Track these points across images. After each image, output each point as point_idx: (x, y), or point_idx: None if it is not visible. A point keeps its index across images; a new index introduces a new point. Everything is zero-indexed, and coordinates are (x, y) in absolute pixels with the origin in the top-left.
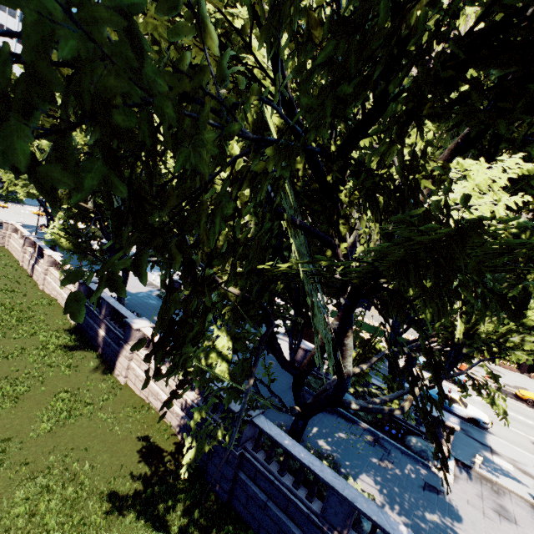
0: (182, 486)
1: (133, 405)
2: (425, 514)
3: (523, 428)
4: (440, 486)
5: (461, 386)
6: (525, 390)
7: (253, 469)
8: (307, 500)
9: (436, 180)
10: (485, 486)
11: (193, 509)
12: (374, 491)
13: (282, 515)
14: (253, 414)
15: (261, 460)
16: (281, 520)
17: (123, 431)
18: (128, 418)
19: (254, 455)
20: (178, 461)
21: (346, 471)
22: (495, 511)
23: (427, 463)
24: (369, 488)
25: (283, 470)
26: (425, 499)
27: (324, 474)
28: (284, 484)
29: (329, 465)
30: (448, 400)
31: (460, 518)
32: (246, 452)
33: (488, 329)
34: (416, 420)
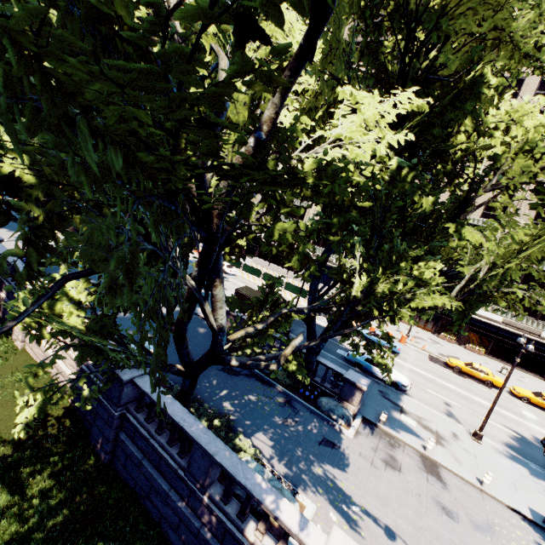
0: (61, 449)
1: (26, 371)
2: (312, 466)
3: (441, 391)
4: (338, 441)
5: (355, 345)
6: (454, 359)
7: (132, 429)
8: (178, 456)
9: (273, 90)
10: (383, 440)
11: (67, 471)
12: (266, 447)
13: (154, 472)
14: (136, 374)
15: (141, 419)
16: (153, 476)
17: (4, 396)
18: (16, 383)
19: (134, 416)
20: (63, 425)
21: (243, 429)
22: (383, 461)
23: (332, 421)
24: (261, 444)
25: (160, 428)
26: (317, 453)
27: (194, 430)
28: (159, 442)
29: (221, 423)
30: (374, 365)
31: (347, 468)
32: (128, 413)
33: (384, 288)
34: (332, 382)
